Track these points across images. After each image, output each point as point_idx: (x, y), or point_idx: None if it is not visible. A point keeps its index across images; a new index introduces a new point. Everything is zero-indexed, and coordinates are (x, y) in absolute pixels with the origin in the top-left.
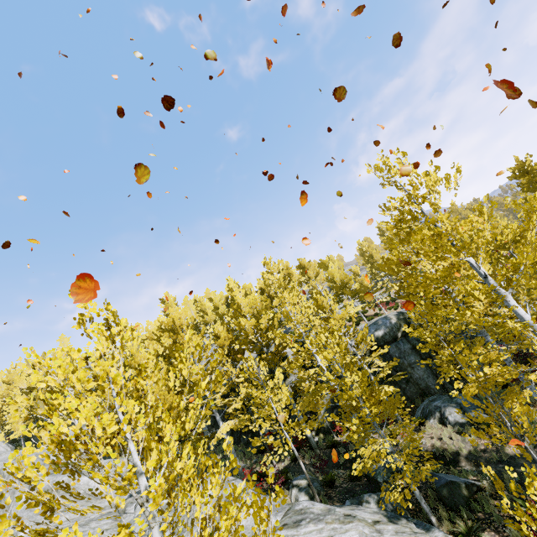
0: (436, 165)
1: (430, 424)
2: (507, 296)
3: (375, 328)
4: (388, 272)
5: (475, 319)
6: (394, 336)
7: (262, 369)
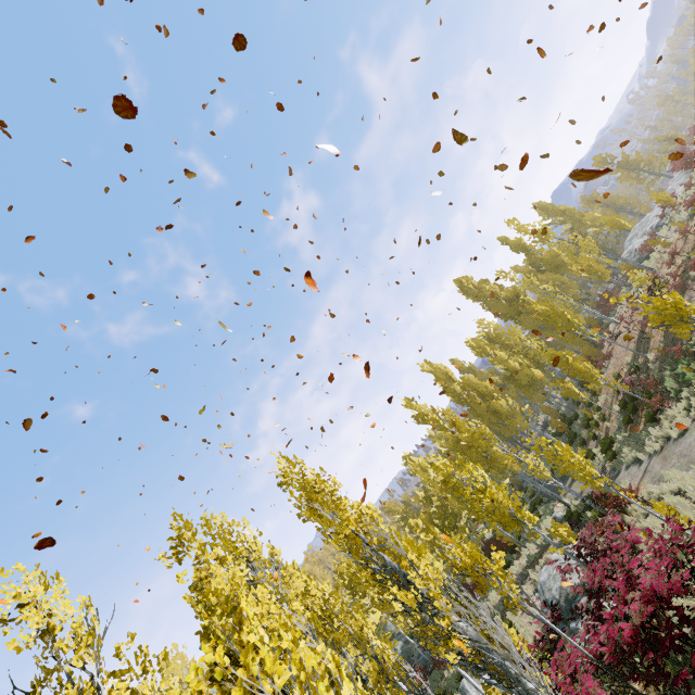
0: None
1: None
2: None
3: None
4: None
5: None
6: None
7: None
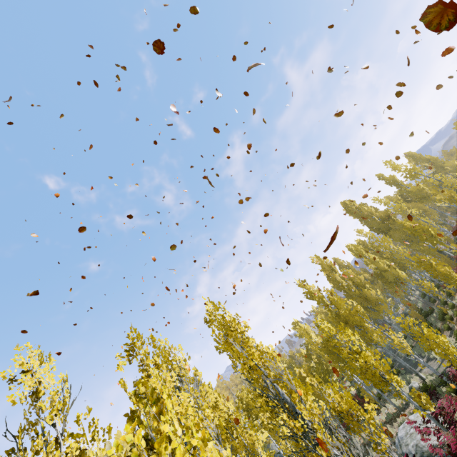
0: None
1: None
2: None
3: None
4: None
5: None
6: None
7: None
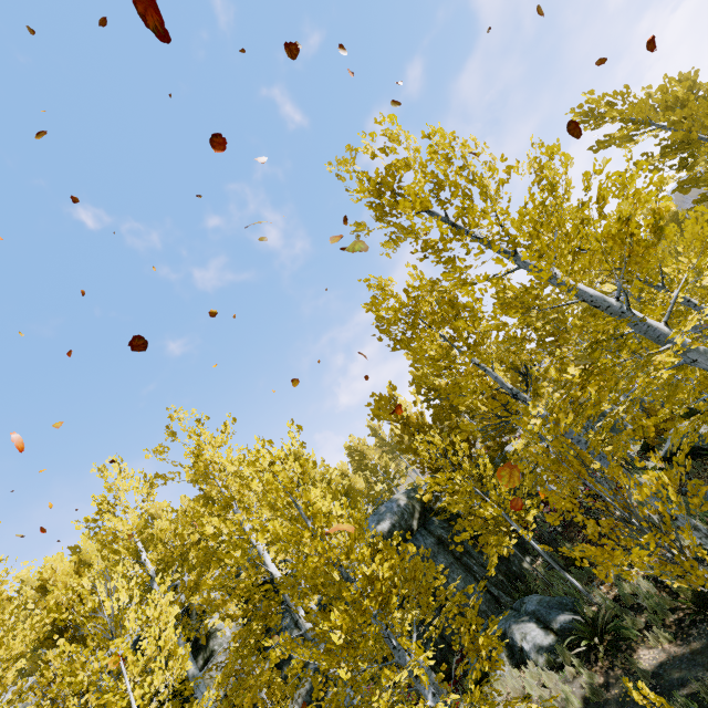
0: (415, 148)
1: (499, 677)
2: (552, 270)
3: (376, 519)
4: (383, 415)
5: (522, 296)
6: (408, 527)
7: (123, 601)
